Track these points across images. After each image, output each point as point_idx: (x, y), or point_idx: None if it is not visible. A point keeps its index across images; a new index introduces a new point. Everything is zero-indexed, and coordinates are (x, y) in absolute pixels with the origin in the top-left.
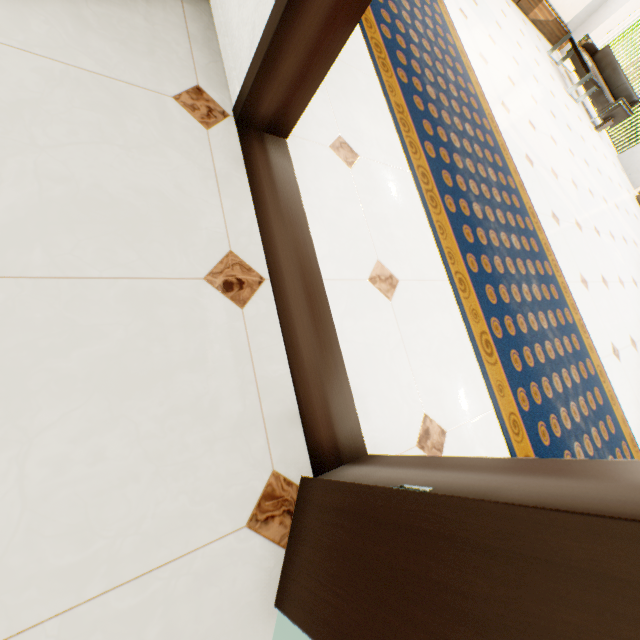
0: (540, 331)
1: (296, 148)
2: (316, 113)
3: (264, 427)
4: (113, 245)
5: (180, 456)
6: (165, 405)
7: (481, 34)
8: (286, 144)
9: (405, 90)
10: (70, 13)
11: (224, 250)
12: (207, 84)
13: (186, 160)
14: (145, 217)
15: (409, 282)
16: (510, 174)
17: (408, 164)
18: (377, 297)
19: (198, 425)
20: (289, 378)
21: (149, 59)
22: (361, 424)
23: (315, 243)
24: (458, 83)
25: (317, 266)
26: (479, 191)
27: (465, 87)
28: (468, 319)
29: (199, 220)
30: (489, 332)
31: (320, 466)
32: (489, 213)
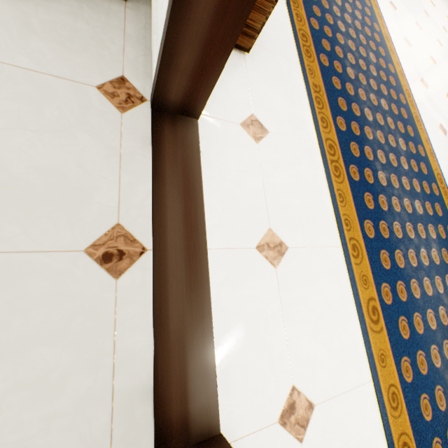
0: (435, 296)
1: (206, 126)
2: (233, 95)
3: (111, 402)
4: (0, 221)
5: (11, 435)
6: (10, 380)
7: (408, 22)
8: (197, 123)
9: (325, 72)
10: (19, 21)
11: (112, 222)
12: (132, 74)
13: (94, 141)
14: (40, 194)
15: (299, 249)
16: (421, 143)
17: (317, 137)
18: (262, 264)
19: (40, 401)
20: (150, 349)
21: (82, 55)
22: (220, 398)
23: (207, 213)
24: (379, 64)
25: (204, 236)
26: (386, 160)
27: (385, 67)
28: (357, 285)
29: (93, 195)
30: (378, 298)
31: (163, 446)
32: (394, 180)
